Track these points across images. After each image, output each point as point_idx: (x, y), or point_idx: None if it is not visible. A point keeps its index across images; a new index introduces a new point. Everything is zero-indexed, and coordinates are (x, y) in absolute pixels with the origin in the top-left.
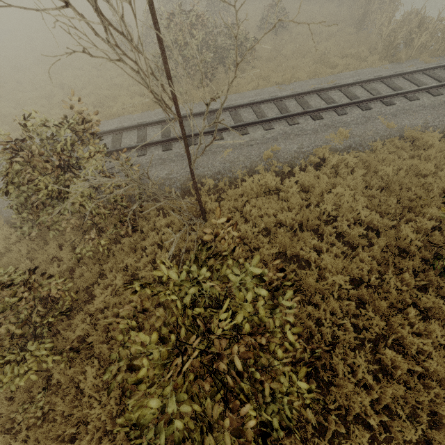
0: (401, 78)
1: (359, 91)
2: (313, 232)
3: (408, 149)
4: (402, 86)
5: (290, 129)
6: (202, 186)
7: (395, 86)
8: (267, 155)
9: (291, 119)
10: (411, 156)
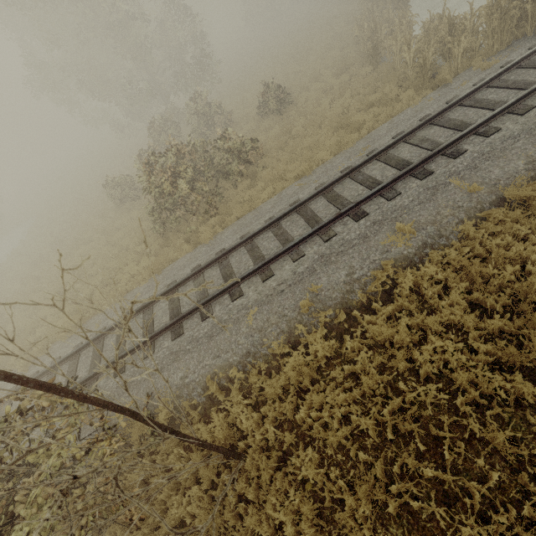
0: (458, 108)
1: (404, 151)
2: (422, 435)
3: (523, 219)
4: (464, 119)
5: (328, 248)
6: (232, 381)
7: (454, 124)
8: (305, 304)
9: (324, 232)
10: (533, 226)
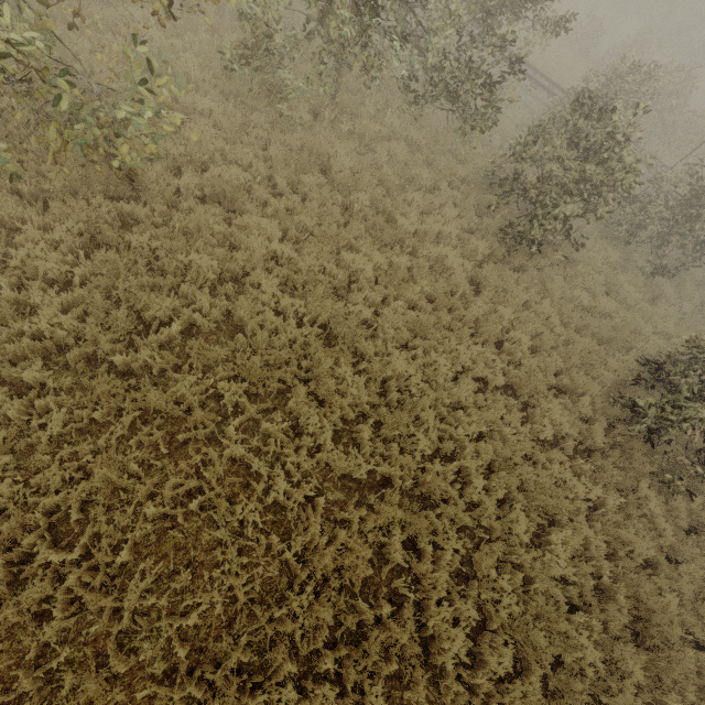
0: None
1: None
2: None
3: None
4: None
5: None
6: None
7: None
8: None
9: None
10: None
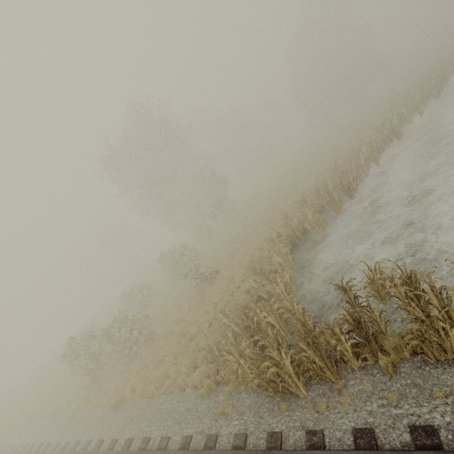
0: None
1: None
2: None
3: None
4: None
5: None
6: None
7: None
8: None
9: None
10: None
